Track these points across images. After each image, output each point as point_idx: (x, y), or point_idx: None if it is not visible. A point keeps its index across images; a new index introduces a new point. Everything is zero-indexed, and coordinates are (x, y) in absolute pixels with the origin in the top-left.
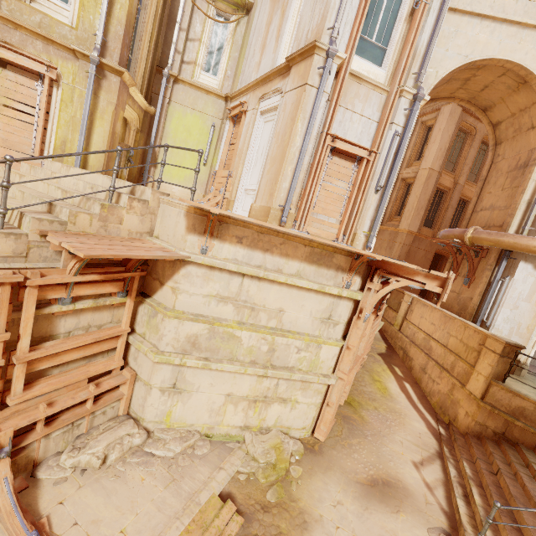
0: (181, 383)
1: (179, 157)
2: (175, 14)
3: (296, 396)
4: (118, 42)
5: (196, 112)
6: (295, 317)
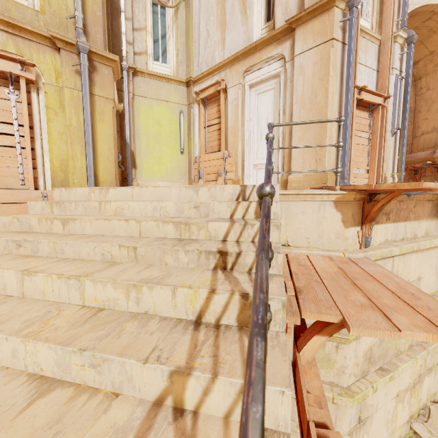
0: (364, 413)
1: (156, 152)
2: (116, 3)
3: (436, 359)
4: (98, 25)
5: (161, 102)
6: (427, 280)
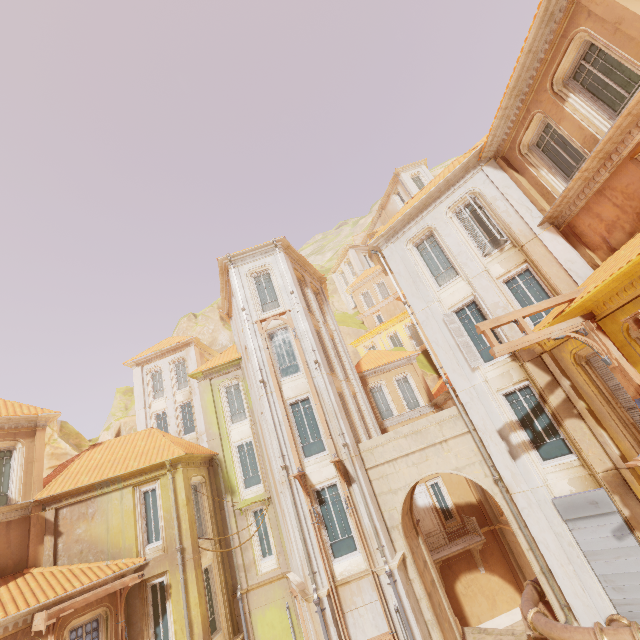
0: None
1: None
2: (230, 544)
3: None
4: None
5: (271, 604)
6: None
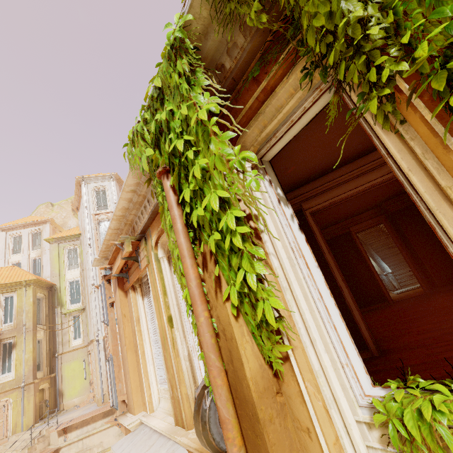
0: None
1: (73, 384)
2: (55, 331)
3: None
4: (31, 372)
5: (75, 360)
6: (108, 441)
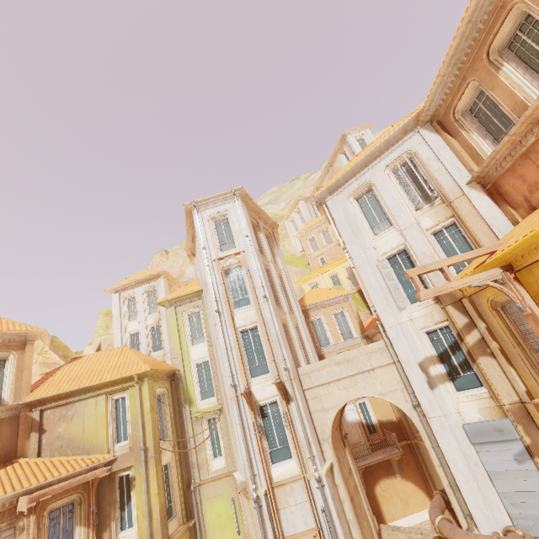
0: None
1: None
2: (186, 445)
3: None
4: (159, 532)
5: (219, 497)
6: None
